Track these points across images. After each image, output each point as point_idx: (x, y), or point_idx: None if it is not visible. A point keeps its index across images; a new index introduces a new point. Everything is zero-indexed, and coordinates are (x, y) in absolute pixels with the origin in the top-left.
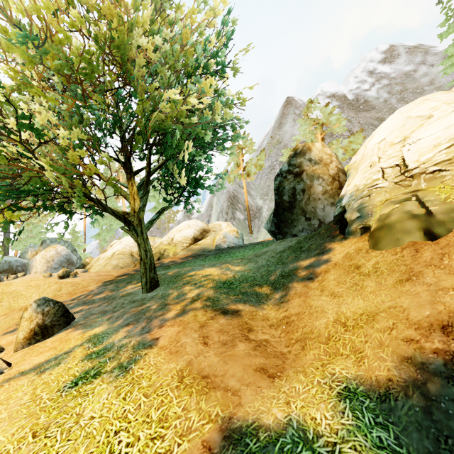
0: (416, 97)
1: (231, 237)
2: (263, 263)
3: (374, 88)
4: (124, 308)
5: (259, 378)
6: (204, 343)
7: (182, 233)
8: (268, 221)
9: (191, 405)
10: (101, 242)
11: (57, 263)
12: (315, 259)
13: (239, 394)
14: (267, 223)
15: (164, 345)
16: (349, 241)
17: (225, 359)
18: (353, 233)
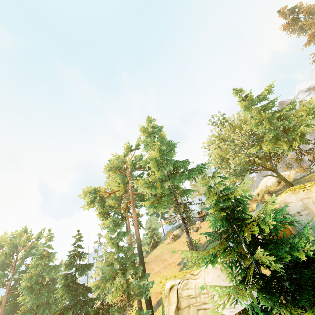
0: None
1: (299, 173)
2: None
3: None
4: None
5: None
6: None
7: (269, 182)
8: None
9: None
10: None
11: None
12: None
13: None
14: None
15: None
16: None
17: None
18: None
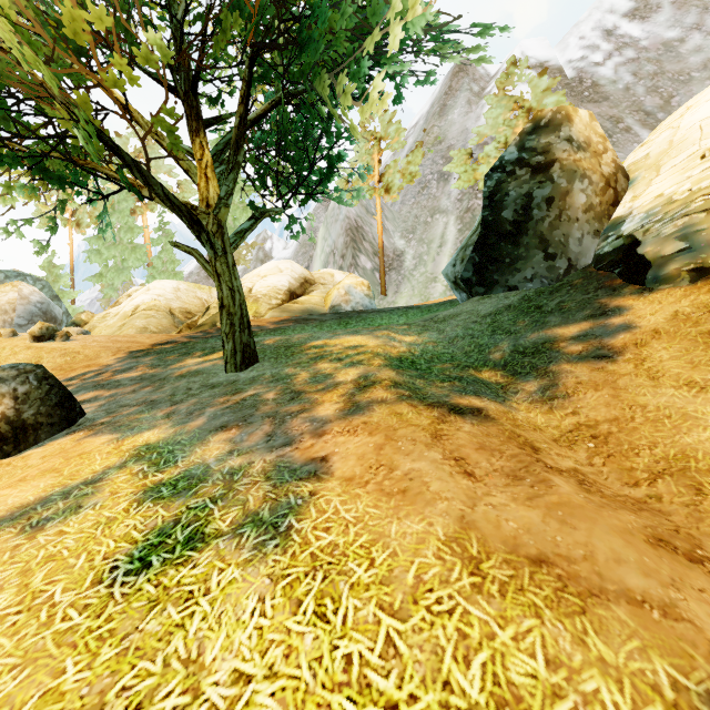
0: (678, 89)
1: (359, 294)
2: (458, 332)
3: (612, 62)
4: (196, 396)
5: (678, 565)
6: (467, 474)
7: (268, 281)
8: (457, 261)
9: (566, 649)
10: (105, 290)
11: (24, 316)
12: (591, 324)
13: (683, 614)
14: (453, 265)
15: (354, 474)
16: (665, 294)
17: (559, 514)
18: (671, 279)
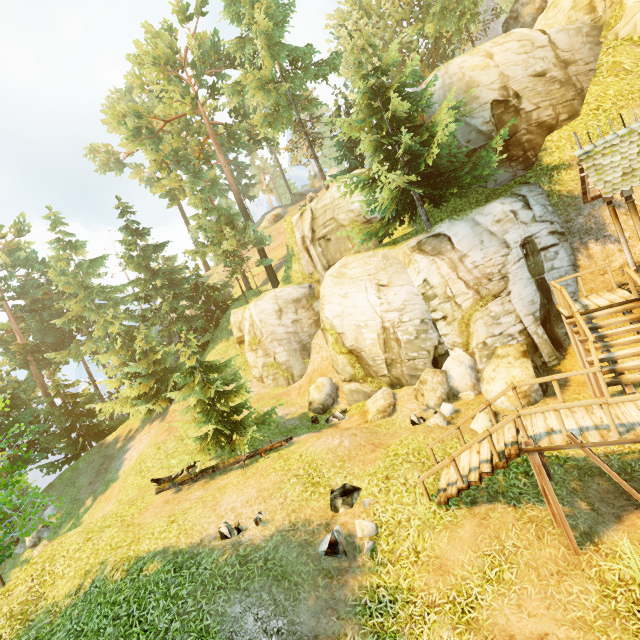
0: None
1: None
2: None
3: None
4: None
5: None
6: None
7: None
8: None
9: None
10: None
11: None
12: None
13: None
14: None
15: None
16: None
17: None
18: None
